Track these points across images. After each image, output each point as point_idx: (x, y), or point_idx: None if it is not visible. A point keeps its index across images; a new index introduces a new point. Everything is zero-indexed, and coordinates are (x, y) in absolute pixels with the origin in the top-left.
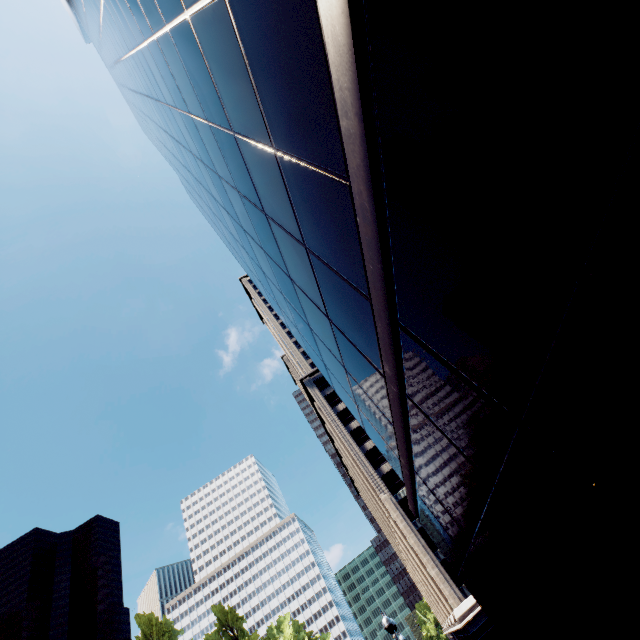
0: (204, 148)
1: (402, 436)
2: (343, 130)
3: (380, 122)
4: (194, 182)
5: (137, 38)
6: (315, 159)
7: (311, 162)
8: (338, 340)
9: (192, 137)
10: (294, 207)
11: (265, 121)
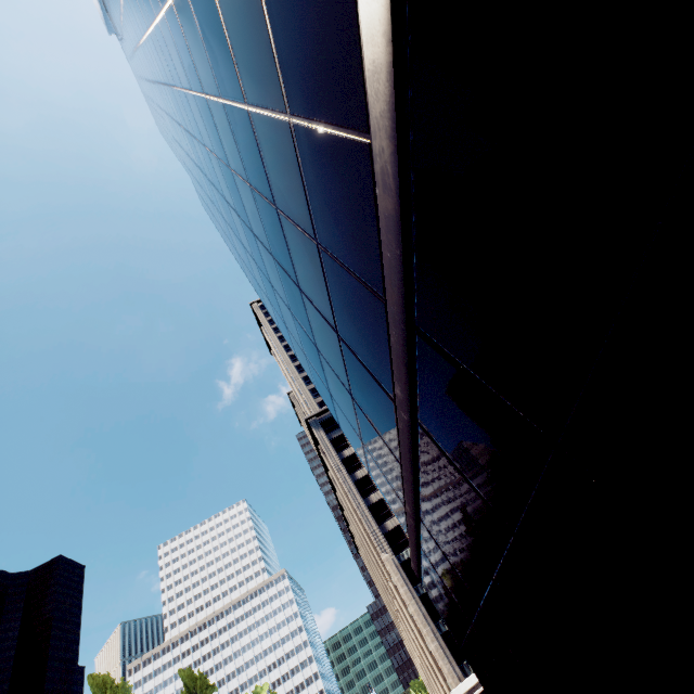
0: (217, 136)
1: (410, 477)
2: (367, 64)
3: (412, 37)
4: (207, 184)
5: (155, 8)
6: (333, 117)
7: (328, 122)
8: (346, 360)
9: (206, 125)
10: (307, 191)
11: (280, 79)
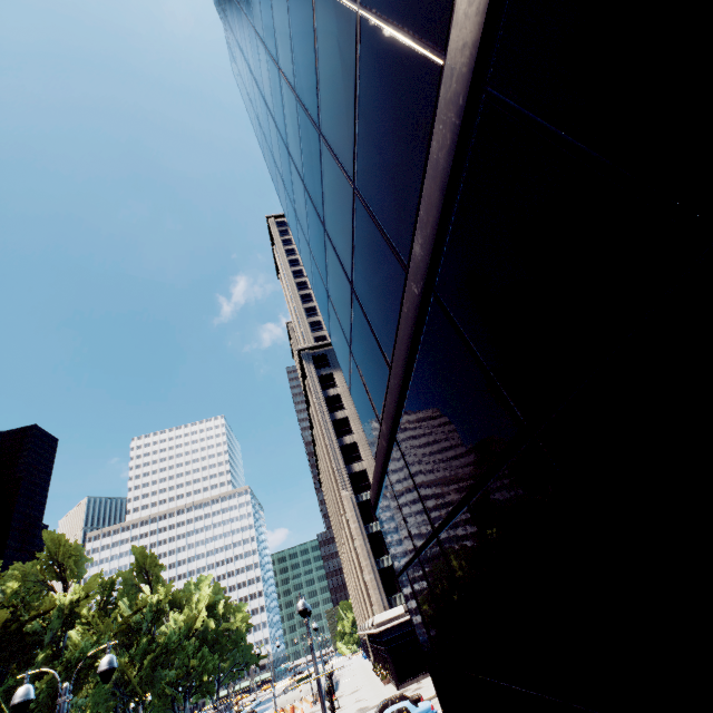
0: None
1: (397, 384)
2: None
3: None
4: (238, 20)
5: None
6: None
7: None
8: (357, 229)
9: None
10: None
11: None
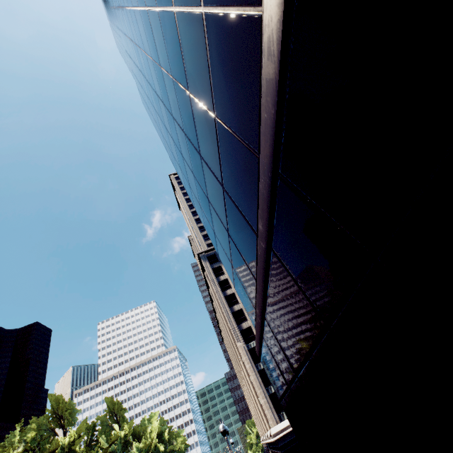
0: (153, 41)
1: (261, 289)
2: None
3: None
4: (145, 84)
5: None
6: None
7: (231, 5)
8: (227, 207)
9: (146, 34)
10: (211, 73)
11: None
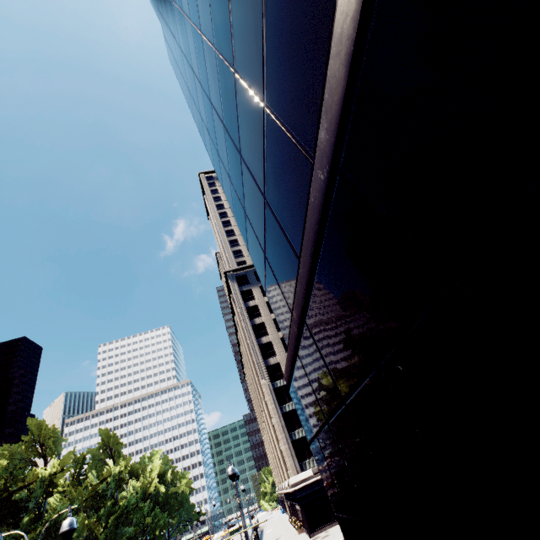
0: None
1: (306, 271)
2: None
3: None
4: (171, 12)
5: None
6: None
7: None
8: (267, 143)
9: None
10: None
11: None
